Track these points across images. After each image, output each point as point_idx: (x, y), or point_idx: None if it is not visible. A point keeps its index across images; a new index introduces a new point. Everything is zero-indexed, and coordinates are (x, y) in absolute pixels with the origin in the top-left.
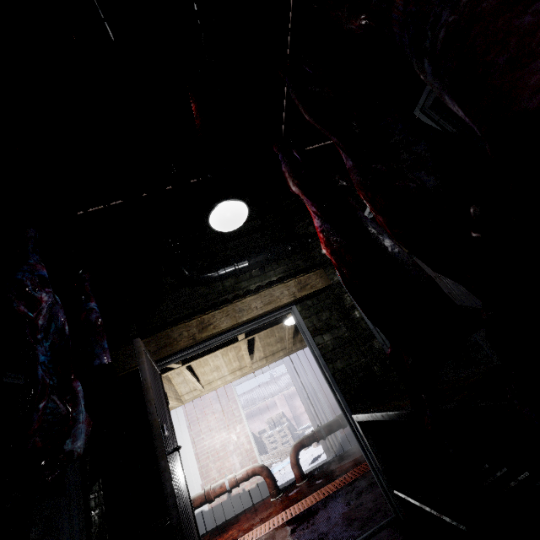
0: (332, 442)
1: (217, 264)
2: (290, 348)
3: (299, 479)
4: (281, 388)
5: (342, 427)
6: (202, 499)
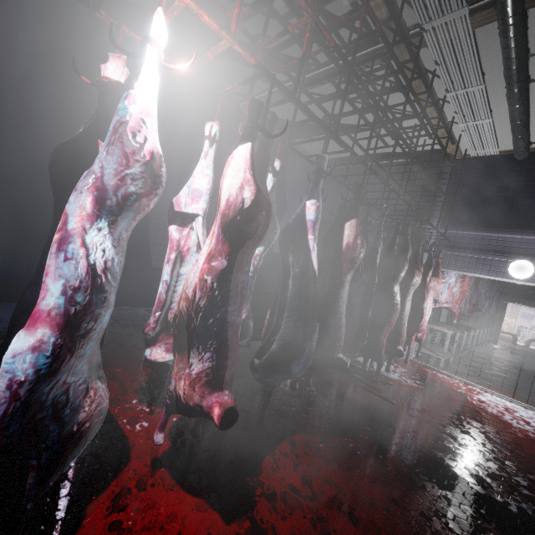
0: None
1: None
2: None
3: (525, 346)
4: None
5: None
6: None
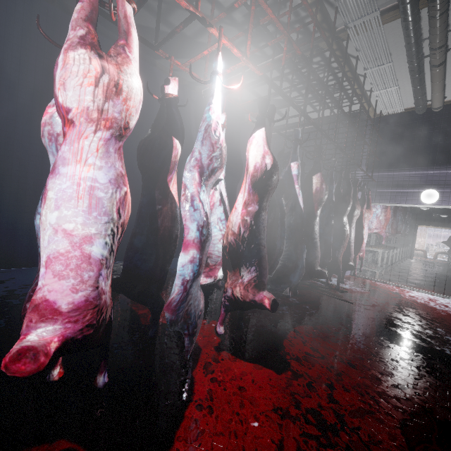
0: None
1: (440, 210)
2: None
3: (434, 258)
4: None
5: None
6: None
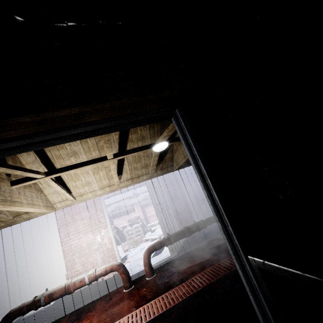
0: (176, 245)
1: None
2: (152, 174)
3: (149, 275)
4: (139, 201)
5: (187, 236)
6: (62, 291)
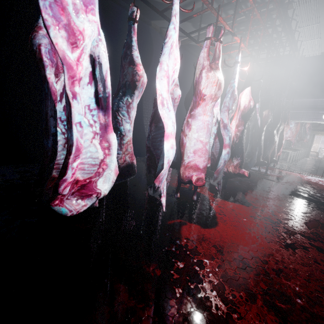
0: None
1: None
2: None
3: (323, 157)
4: None
5: None
6: None
